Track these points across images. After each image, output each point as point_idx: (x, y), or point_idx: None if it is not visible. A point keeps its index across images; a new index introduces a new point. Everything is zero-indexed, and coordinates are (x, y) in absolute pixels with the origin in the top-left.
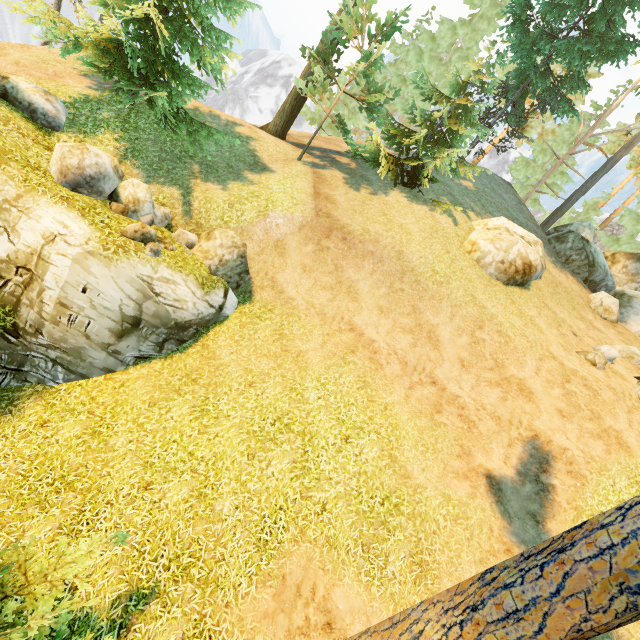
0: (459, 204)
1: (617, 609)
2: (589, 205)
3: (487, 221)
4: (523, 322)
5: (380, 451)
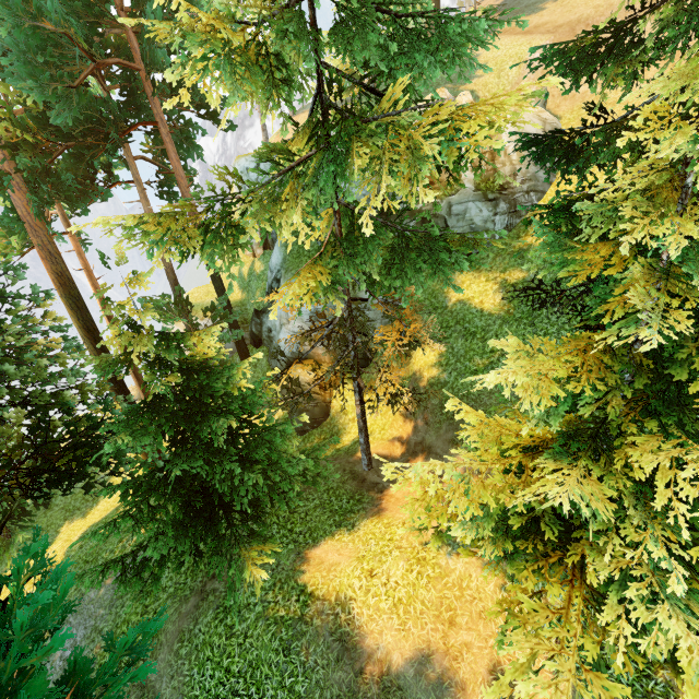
0: None
1: None
2: None
3: None
4: None
5: None
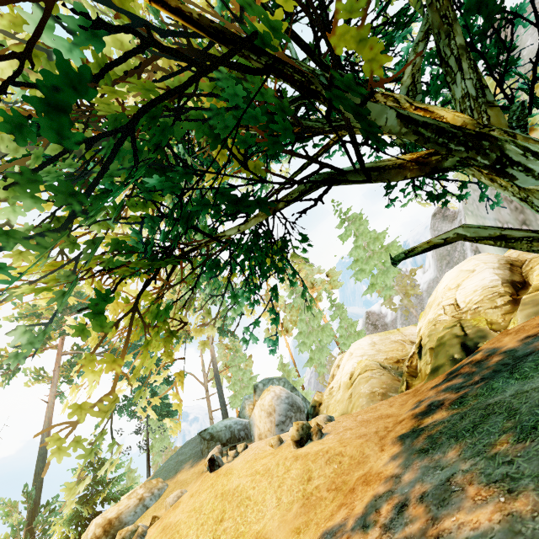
0: None
1: None
2: (281, 367)
3: None
4: None
5: None
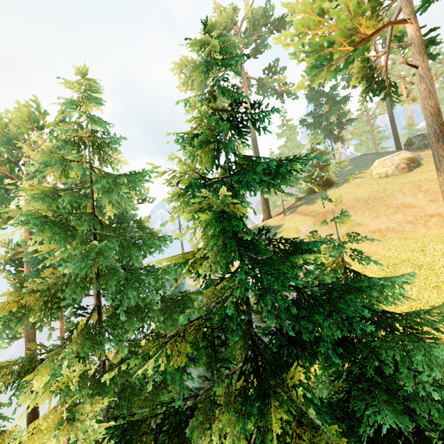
0: (355, 173)
1: (441, 144)
2: (407, 127)
3: (372, 166)
4: (435, 171)
5: (442, 243)
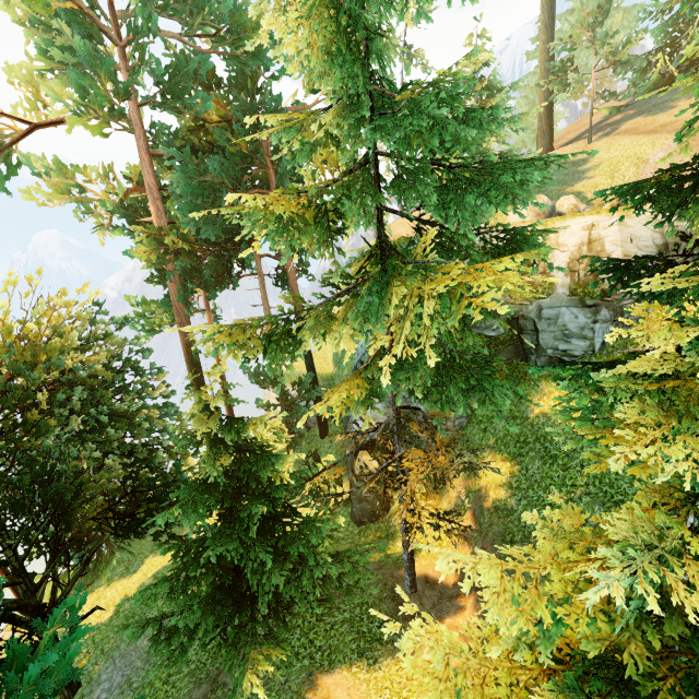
0: None
1: None
2: None
3: None
4: None
5: None
